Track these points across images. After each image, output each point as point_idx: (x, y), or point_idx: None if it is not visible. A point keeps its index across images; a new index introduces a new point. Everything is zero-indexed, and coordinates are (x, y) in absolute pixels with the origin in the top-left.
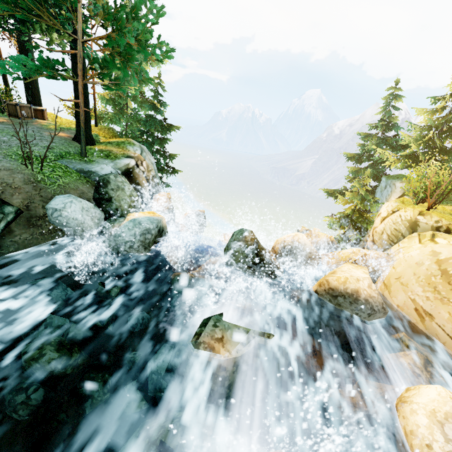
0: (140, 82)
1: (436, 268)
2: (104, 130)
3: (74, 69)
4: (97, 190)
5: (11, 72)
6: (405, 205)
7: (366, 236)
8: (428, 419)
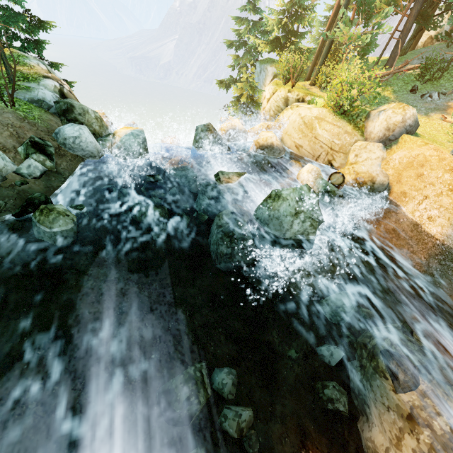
0: None
1: (302, 122)
2: None
3: None
4: (65, 117)
5: None
6: (279, 87)
7: (259, 117)
8: (307, 173)
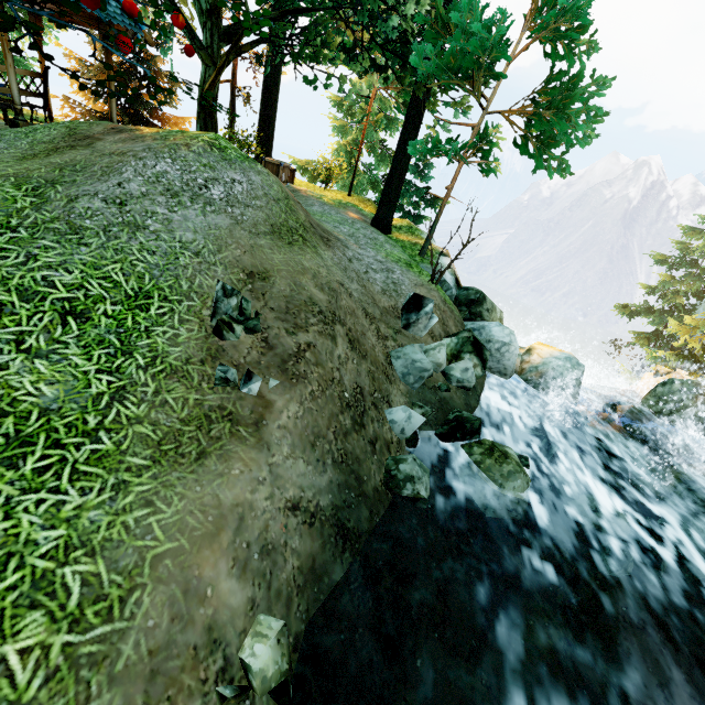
0: (388, 127)
1: None
2: (369, 204)
3: (408, 131)
4: (468, 309)
5: (416, 154)
6: None
7: None
8: None
